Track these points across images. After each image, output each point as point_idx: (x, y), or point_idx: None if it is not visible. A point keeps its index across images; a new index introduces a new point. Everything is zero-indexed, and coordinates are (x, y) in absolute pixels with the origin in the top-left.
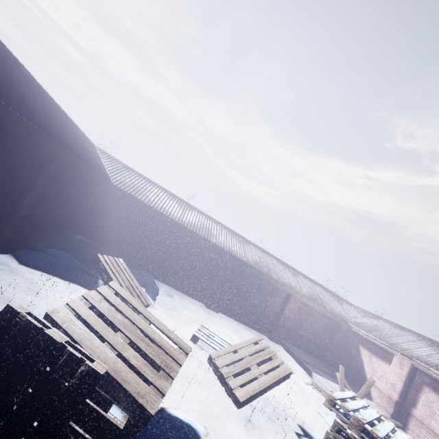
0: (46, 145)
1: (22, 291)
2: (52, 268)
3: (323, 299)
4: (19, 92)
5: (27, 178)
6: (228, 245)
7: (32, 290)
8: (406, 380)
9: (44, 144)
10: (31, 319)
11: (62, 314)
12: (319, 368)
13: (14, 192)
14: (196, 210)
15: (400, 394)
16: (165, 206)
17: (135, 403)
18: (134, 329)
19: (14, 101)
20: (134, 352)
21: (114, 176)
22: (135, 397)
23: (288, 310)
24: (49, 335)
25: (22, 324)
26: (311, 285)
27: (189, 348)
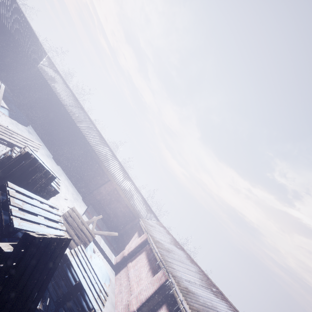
0: None
1: None
2: None
3: (134, 199)
4: None
5: None
6: (87, 133)
7: None
8: (138, 245)
9: None
10: None
11: None
12: (98, 225)
13: None
14: (86, 113)
15: (130, 252)
16: (63, 95)
17: None
18: None
19: None
20: None
21: (43, 67)
22: None
23: (103, 188)
24: None
25: None
26: (134, 190)
27: None
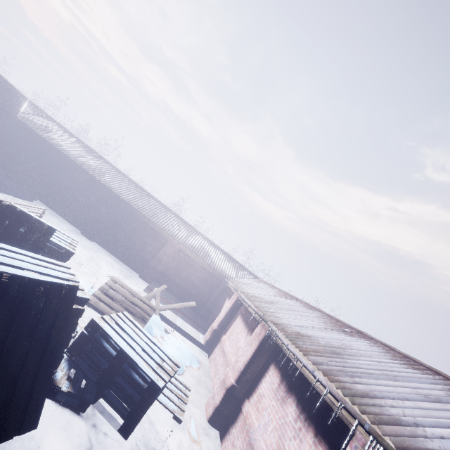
0: None
1: None
2: None
3: (211, 256)
4: None
5: None
6: (115, 186)
7: None
8: (228, 311)
9: None
10: None
11: None
12: (170, 303)
13: None
14: (107, 162)
15: (220, 323)
16: (65, 146)
17: None
18: None
19: None
20: None
21: (25, 116)
22: None
23: (162, 253)
24: None
25: None
26: (208, 246)
27: None
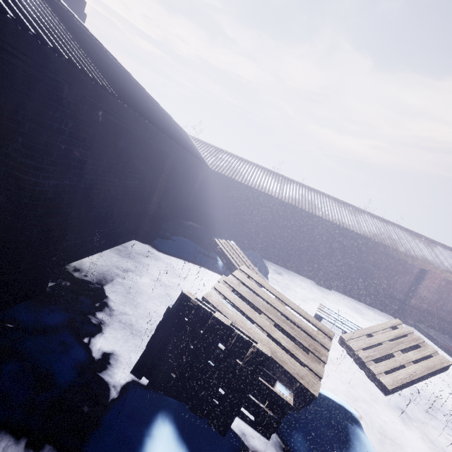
0: (164, 145)
1: (168, 274)
2: (181, 253)
3: None
4: (139, 100)
5: (152, 178)
6: (336, 218)
7: (173, 273)
8: None
9: (163, 144)
10: (200, 304)
11: (214, 298)
12: None
13: (145, 192)
14: (294, 182)
15: None
16: (262, 183)
17: (293, 382)
18: (274, 312)
19: (141, 110)
20: (282, 335)
21: (210, 161)
22: (296, 378)
23: (423, 288)
24: (218, 319)
25: (195, 308)
26: None
27: (331, 332)
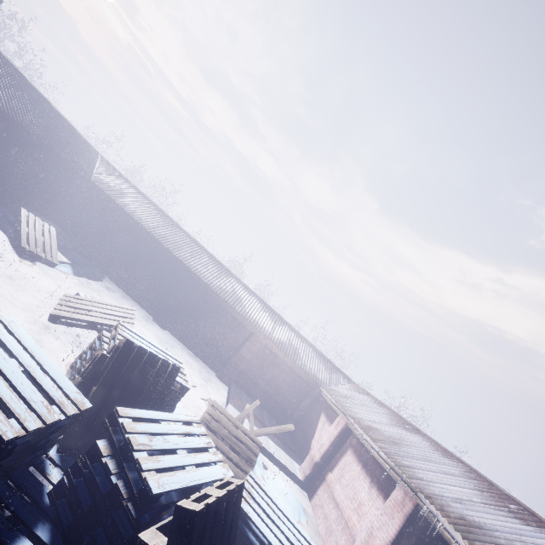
0: None
1: None
2: None
3: (301, 355)
4: None
5: None
6: (194, 264)
7: None
8: (334, 440)
9: None
10: None
11: None
12: (256, 416)
13: None
14: (182, 230)
15: (323, 454)
16: (141, 213)
17: None
18: None
19: None
20: None
21: (99, 177)
22: None
23: (245, 349)
24: None
25: None
26: (296, 340)
27: None
